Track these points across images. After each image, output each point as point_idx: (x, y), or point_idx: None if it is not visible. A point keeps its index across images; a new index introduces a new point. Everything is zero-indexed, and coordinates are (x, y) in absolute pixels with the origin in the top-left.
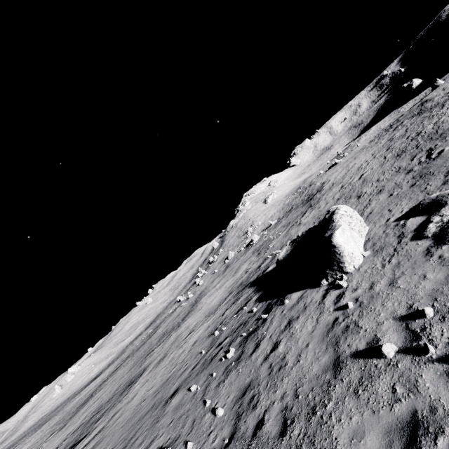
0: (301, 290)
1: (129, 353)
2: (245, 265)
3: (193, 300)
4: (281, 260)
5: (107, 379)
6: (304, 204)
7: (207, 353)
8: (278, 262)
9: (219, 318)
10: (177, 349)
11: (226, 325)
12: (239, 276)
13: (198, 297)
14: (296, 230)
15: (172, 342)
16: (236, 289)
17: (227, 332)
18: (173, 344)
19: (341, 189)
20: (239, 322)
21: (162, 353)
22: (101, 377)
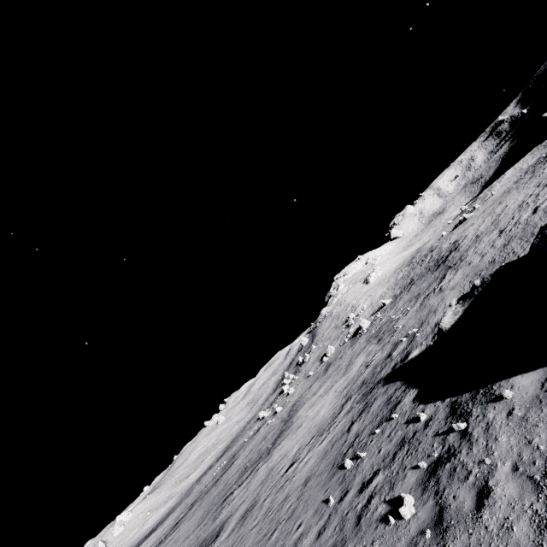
0: (536, 369)
1: (196, 497)
2: (360, 358)
3: (284, 415)
4: (448, 330)
5: (165, 538)
6: (433, 270)
7: (340, 502)
8: (443, 334)
9: (342, 438)
10: (273, 491)
11: (363, 448)
12: (355, 373)
13: (291, 410)
14: (439, 298)
15: (263, 479)
16: (358, 391)
17: (373, 462)
18: (265, 482)
19: (502, 234)
20: (394, 441)
21: (248, 499)
22: (157, 533)
